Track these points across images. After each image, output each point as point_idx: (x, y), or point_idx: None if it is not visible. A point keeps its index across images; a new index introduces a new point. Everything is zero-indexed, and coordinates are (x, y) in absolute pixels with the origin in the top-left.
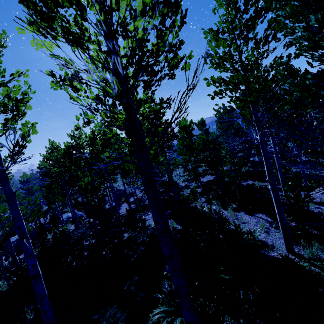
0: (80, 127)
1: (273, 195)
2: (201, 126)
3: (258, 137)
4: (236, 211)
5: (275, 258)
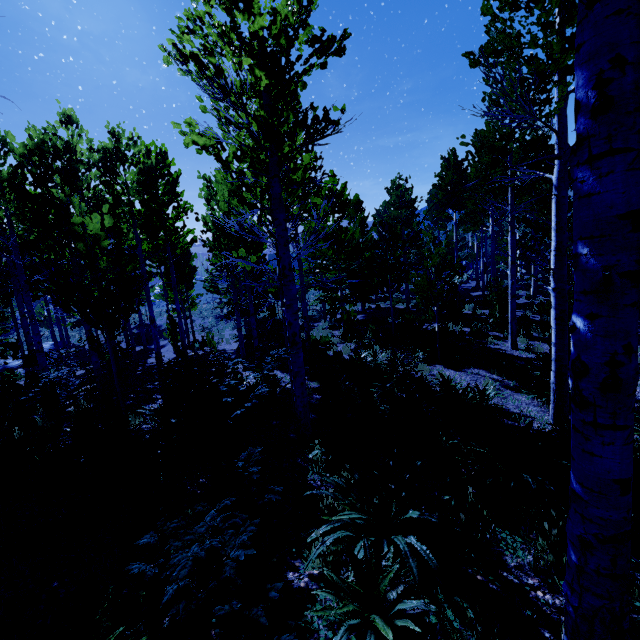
0: (76, 119)
1: (557, 303)
2: (353, 211)
3: (556, 173)
4: (427, 364)
5: (538, 431)
